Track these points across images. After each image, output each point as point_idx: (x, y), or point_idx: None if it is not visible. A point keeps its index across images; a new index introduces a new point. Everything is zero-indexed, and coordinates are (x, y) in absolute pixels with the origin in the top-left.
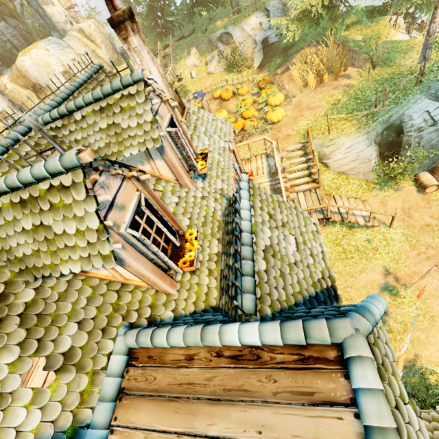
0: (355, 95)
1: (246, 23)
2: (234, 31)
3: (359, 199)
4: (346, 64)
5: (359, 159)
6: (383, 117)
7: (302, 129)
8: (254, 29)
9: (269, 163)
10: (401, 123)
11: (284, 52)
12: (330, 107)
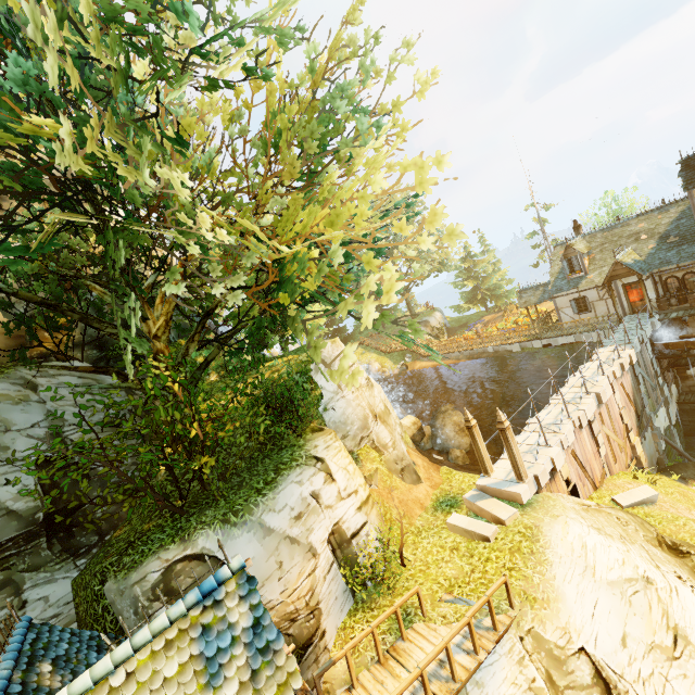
0: None
1: (435, 315)
2: (430, 319)
3: None
4: None
5: None
6: None
7: None
8: (439, 318)
9: None
10: None
11: (463, 327)
12: None
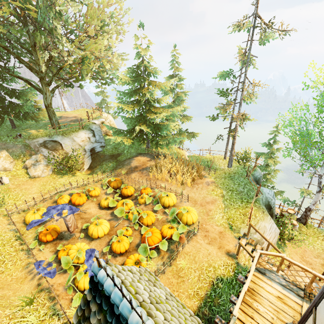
0: (227, 188)
1: (76, 136)
2: (63, 140)
3: (290, 268)
4: (198, 169)
5: (276, 235)
6: (261, 201)
7: (224, 223)
8: (83, 140)
9: (279, 282)
10: (268, 202)
11: (113, 158)
12: (222, 199)
